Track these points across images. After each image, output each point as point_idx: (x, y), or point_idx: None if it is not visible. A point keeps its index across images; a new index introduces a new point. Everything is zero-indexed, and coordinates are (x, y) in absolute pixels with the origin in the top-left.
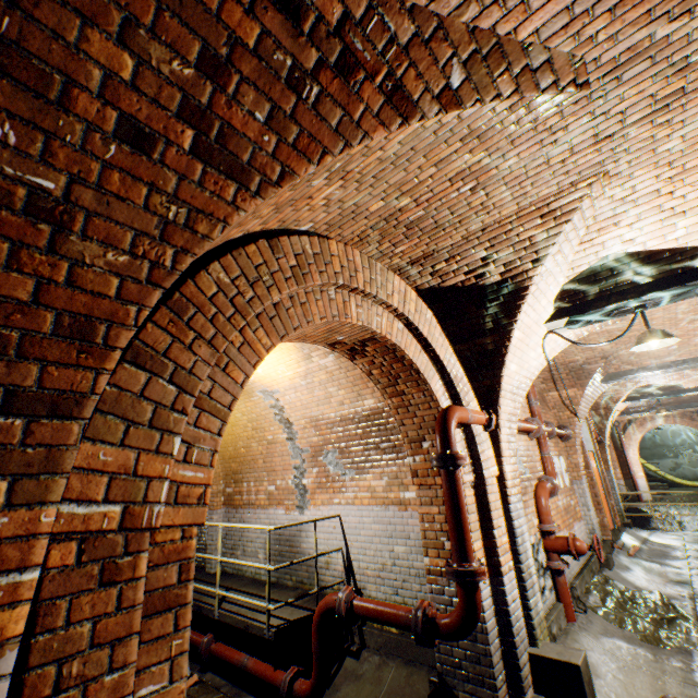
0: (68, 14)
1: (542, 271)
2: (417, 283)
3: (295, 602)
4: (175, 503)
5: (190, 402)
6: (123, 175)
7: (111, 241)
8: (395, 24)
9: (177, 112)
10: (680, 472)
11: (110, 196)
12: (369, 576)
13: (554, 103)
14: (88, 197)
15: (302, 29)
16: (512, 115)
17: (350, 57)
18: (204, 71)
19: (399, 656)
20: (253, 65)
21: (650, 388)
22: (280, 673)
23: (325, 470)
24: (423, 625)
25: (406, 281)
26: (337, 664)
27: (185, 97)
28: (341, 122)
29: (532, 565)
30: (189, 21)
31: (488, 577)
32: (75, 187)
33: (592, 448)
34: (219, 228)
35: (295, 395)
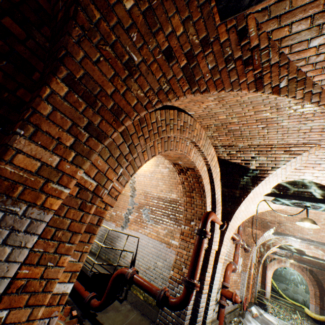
0: (173, 7)
1: (274, 173)
2: (219, 155)
3: (104, 266)
4: (108, 193)
5: (130, 158)
6: (158, 66)
7: (142, 87)
8: (272, 56)
9: (185, 53)
10: (286, 292)
11: (150, 71)
12: (140, 269)
13: (313, 109)
14: (144, 68)
15: (240, 44)
16: (295, 106)
17: (251, 60)
18: (201, 43)
19: (139, 310)
20: (218, 48)
21: (291, 247)
22: (87, 292)
23: (141, 216)
24: (162, 297)
25: (215, 152)
26: (111, 301)
27: (191, 49)
28: (234, 81)
29: (215, 296)
30: (207, 25)
31: (195, 291)
32: (142, 63)
33: (255, 262)
34: (175, 99)
35: (143, 178)
